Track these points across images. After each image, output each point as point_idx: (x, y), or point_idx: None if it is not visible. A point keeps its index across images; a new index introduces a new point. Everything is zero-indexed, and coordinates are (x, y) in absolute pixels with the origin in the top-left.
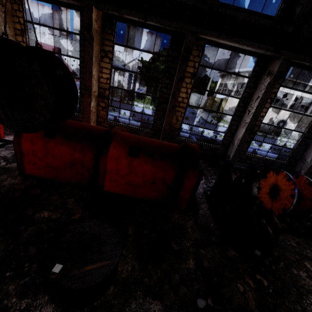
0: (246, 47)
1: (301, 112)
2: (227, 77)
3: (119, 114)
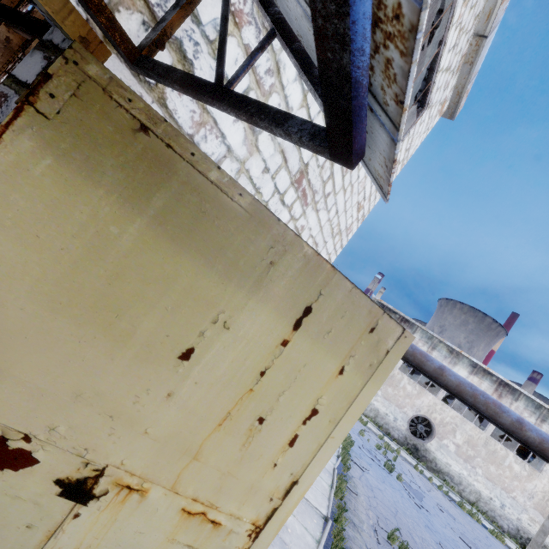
0: None
1: (470, 423)
2: None
3: None
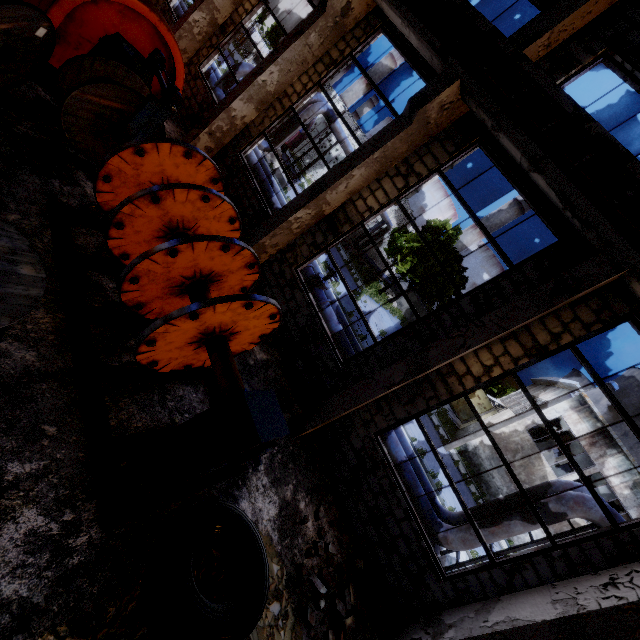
0: (410, 33)
1: None
2: (538, 388)
3: (286, 197)
